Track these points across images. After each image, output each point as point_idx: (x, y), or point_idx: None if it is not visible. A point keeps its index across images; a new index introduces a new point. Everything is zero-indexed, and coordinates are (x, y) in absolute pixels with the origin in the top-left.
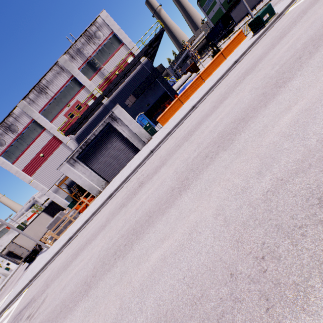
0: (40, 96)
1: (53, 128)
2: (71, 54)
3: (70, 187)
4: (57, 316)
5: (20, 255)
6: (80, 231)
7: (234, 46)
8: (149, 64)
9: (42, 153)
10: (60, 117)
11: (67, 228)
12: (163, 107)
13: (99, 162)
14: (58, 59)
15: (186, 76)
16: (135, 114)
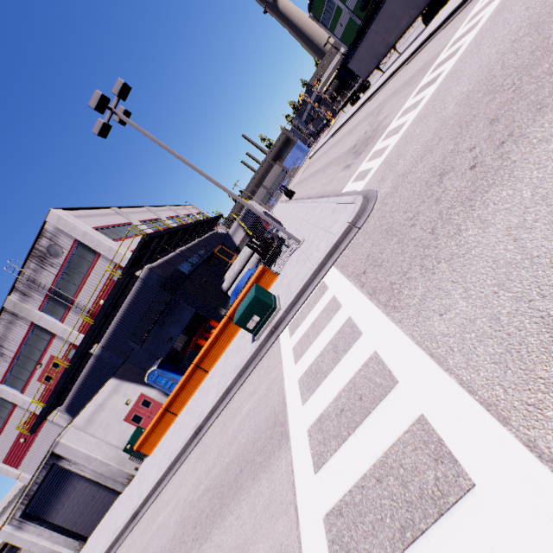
0: None
1: (27, 402)
2: (22, 290)
3: None
4: None
5: None
6: None
7: None
8: (153, 277)
9: (23, 436)
10: (34, 383)
11: None
12: (198, 337)
13: (61, 513)
14: (3, 304)
15: (247, 253)
16: (152, 358)
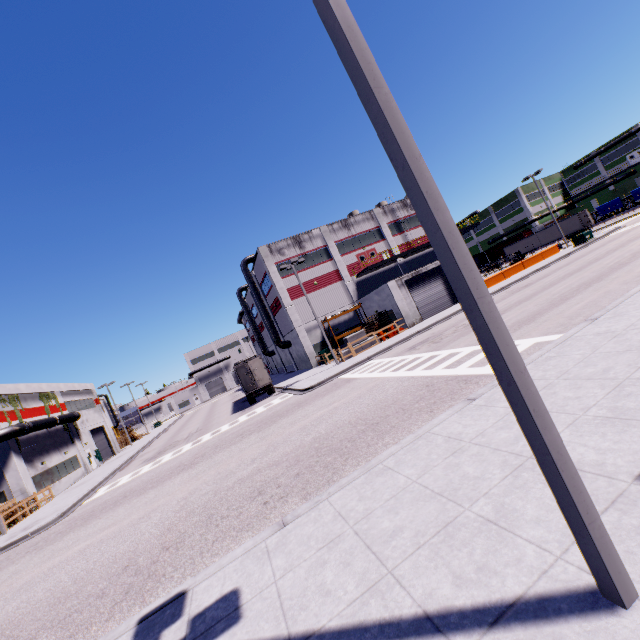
0: (342, 229)
1: (340, 262)
2: (385, 210)
3: (326, 333)
4: (532, 295)
5: (258, 380)
6: (434, 326)
7: (550, 254)
8: None
9: (316, 281)
10: (352, 255)
11: (368, 348)
12: None
13: (419, 296)
14: (374, 209)
15: None
16: None
